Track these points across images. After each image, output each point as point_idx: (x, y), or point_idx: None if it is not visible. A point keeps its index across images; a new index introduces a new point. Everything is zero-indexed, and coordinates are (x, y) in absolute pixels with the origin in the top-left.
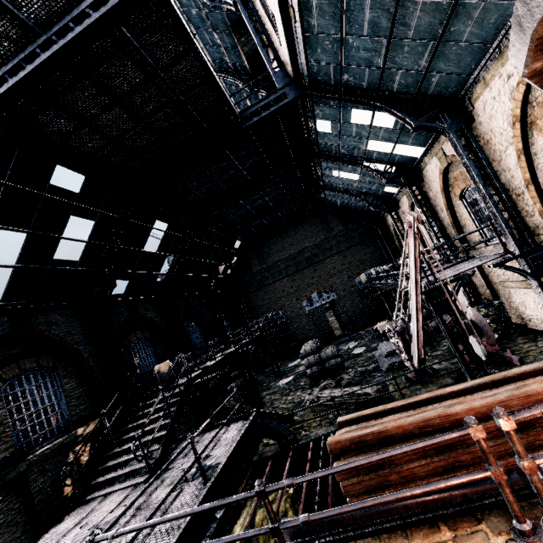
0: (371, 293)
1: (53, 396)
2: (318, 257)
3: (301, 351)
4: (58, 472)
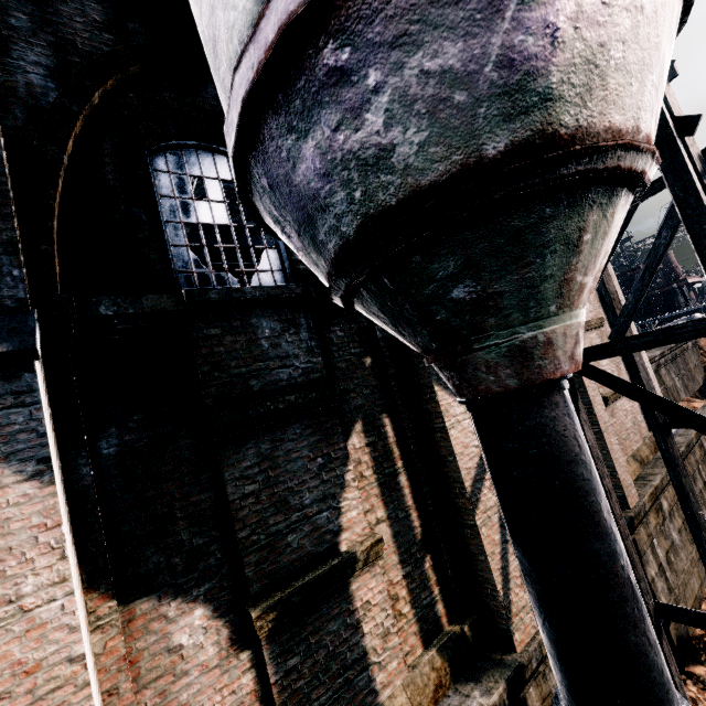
0: None
1: None
2: None
3: None
4: None
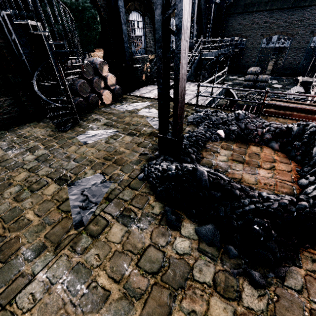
0: (313, 54)
1: (141, 32)
2: (305, 2)
3: (249, 70)
4: (142, 69)
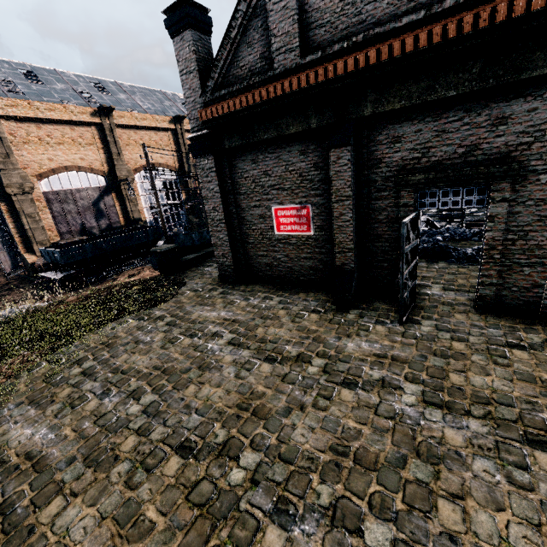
0: None
1: None
2: None
3: None
4: None
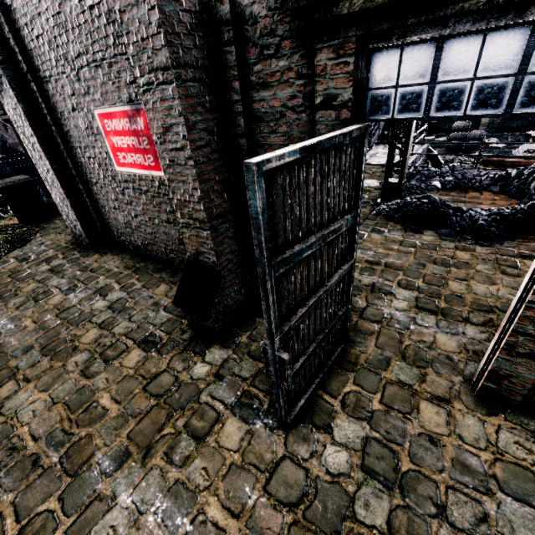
0: None
1: None
2: None
3: (453, 126)
4: None
